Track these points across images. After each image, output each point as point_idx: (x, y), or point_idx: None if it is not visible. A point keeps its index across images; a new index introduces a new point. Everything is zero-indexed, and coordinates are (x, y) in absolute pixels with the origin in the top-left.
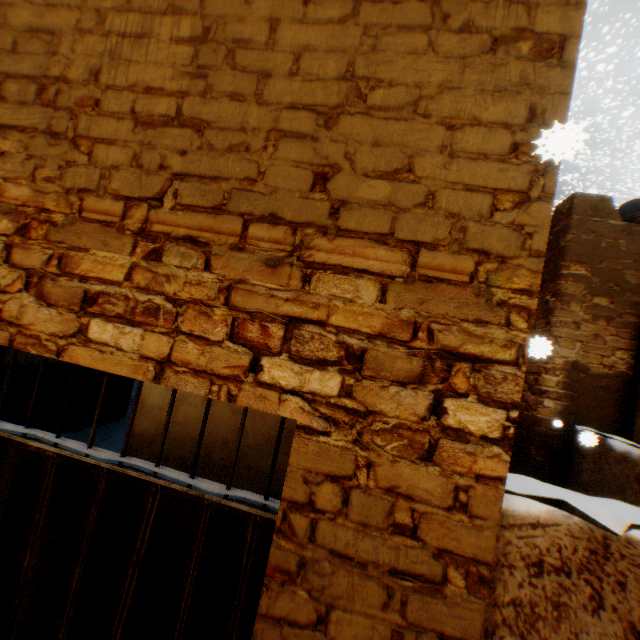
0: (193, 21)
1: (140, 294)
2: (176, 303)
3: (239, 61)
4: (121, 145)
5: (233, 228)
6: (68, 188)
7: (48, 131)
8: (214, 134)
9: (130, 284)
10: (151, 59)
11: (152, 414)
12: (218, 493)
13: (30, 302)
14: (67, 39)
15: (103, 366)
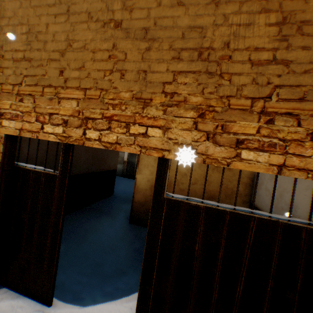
0: (276, 15)
1: (264, 138)
2: (284, 141)
3: (304, 31)
4: (245, 75)
5: (310, 107)
6: (220, 96)
7: (206, 72)
8: (294, 66)
9: (259, 135)
10: (255, 35)
11: (142, 192)
12: (284, 219)
13: (209, 145)
14: (209, 30)
15: (250, 169)
